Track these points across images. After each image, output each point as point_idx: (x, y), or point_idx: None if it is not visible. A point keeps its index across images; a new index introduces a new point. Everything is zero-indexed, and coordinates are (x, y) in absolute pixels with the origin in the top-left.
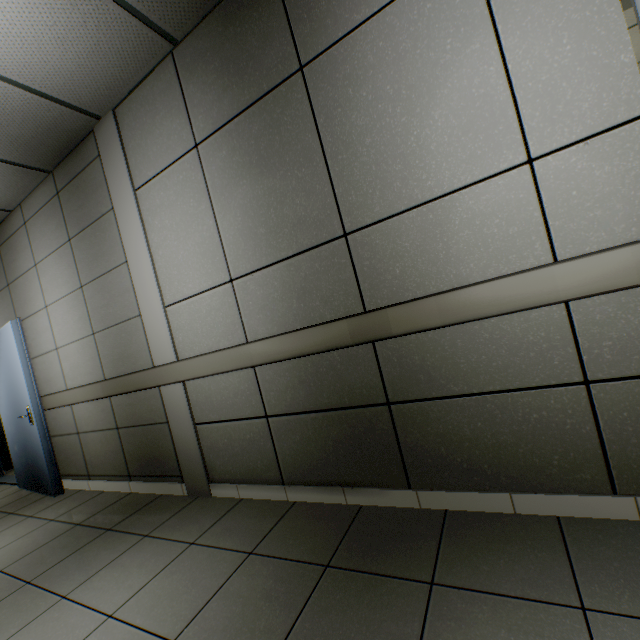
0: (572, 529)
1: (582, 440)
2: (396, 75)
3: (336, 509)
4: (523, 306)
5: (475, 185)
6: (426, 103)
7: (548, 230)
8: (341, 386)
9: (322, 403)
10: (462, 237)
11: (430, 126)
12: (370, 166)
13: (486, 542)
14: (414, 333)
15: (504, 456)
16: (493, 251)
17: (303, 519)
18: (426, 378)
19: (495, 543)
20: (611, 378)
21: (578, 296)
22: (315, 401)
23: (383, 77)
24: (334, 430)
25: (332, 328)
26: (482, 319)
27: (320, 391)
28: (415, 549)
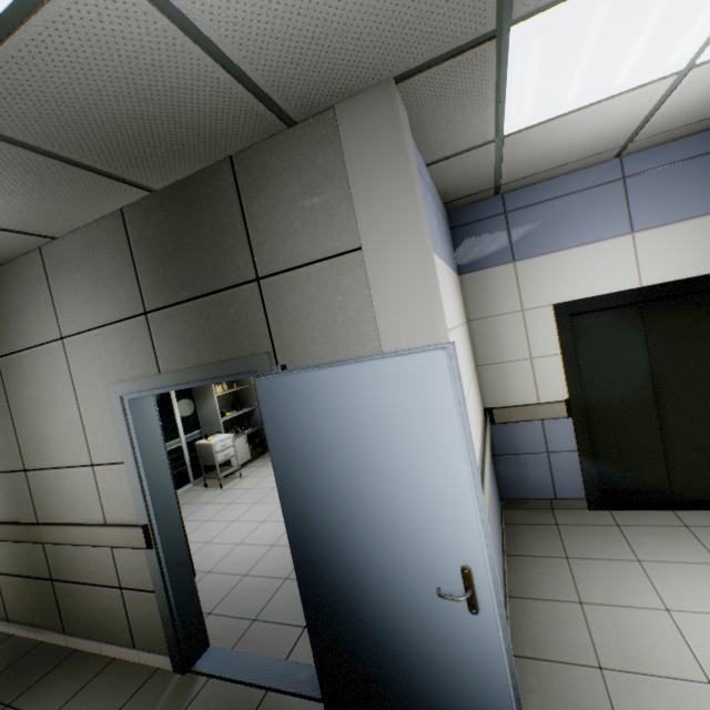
0: (109, 668)
1: (123, 617)
2: (40, 389)
3: (27, 644)
4: (91, 543)
5: (75, 467)
6: (53, 412)
7: (102, 504)
8: (31, 563)
9: (24, 571)
10: (73, 493)
11: (56, 426)
12: (34, 435)
13: (64, 676)
14: (54, 544)
15: (99, 620)
16: (85, 506)
17: (0, 652)
18: (67, 568)
19: (67, 677)
20: (129, 587)
21: (108, 545)
22: (20, 569)
23: (35, 386)
24: (30, 590)
25: (19, 528)
26: (78, 545)
27: (22, 563)
28: (28, 680)
